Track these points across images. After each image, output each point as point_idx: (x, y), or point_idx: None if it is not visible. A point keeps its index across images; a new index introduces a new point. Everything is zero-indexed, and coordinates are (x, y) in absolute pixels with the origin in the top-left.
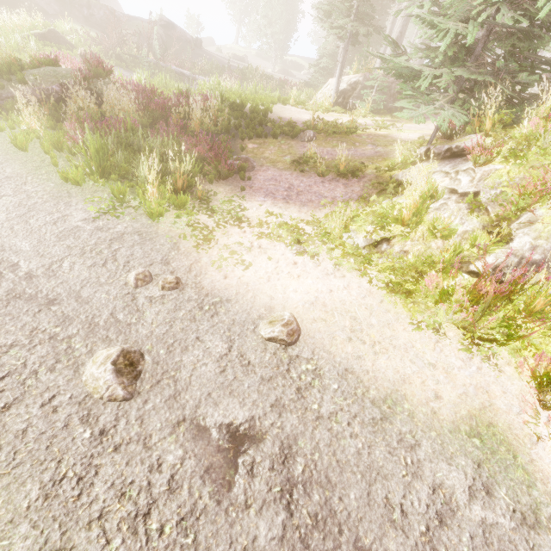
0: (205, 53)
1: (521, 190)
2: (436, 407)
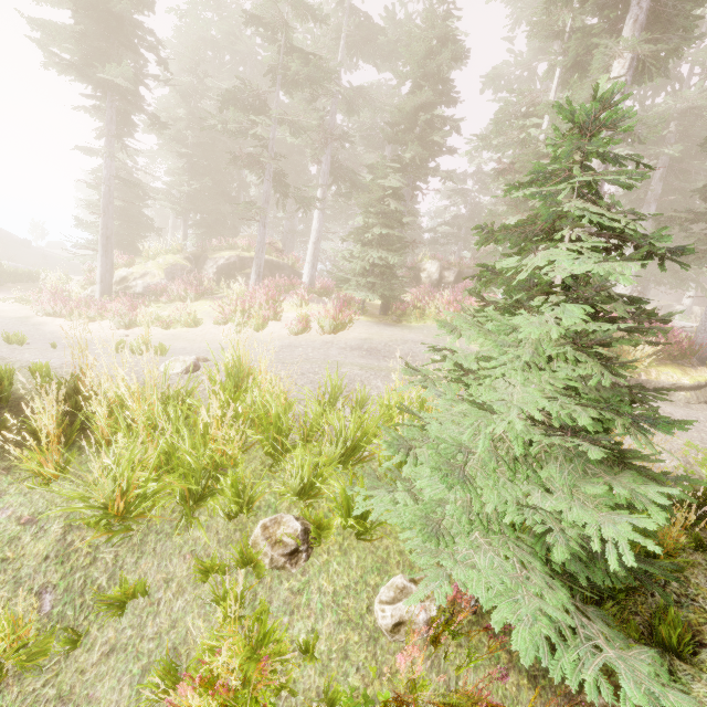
0: (33, 250)
1: (89, 275)
2: (13, 316)
